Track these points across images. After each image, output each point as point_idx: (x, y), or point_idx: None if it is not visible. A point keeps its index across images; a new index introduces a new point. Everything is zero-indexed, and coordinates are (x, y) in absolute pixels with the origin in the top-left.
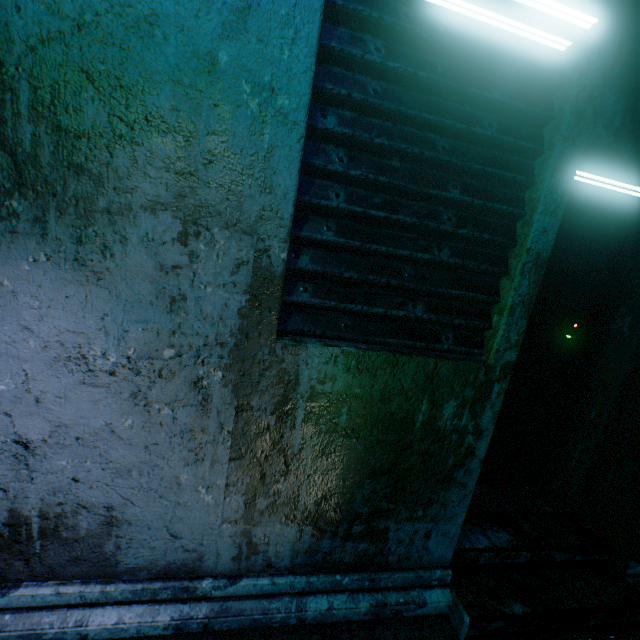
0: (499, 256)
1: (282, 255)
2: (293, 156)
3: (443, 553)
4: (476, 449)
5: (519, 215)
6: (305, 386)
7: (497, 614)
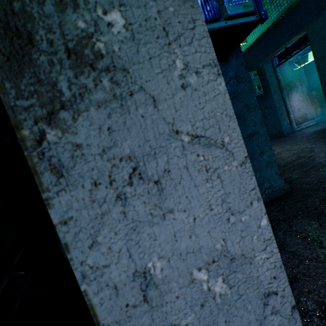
0: None
1: (307, 85)
2: (305, 77)
3: None
4: None
5: None
6: (313, 95)
7: None
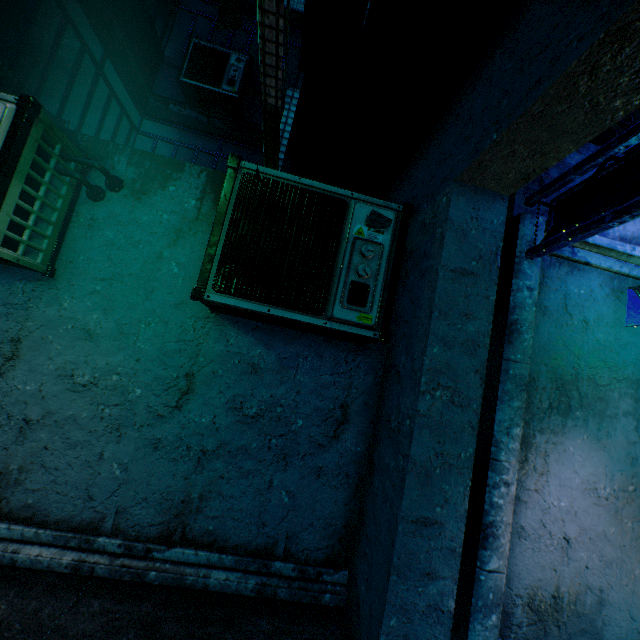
0: None
1: None
2: None
3: None
4: None
5: None
6: None
7: None
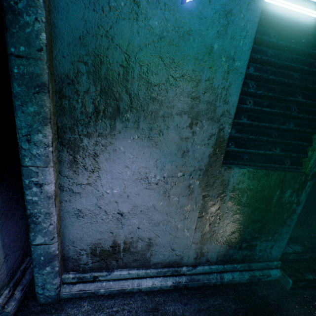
0: (313, 125)
1: (228, 130)
2: (238, 87)
3: (277, 254)
4: (296, 210)
5: None
6: (231, 186)
7: (303, 279)
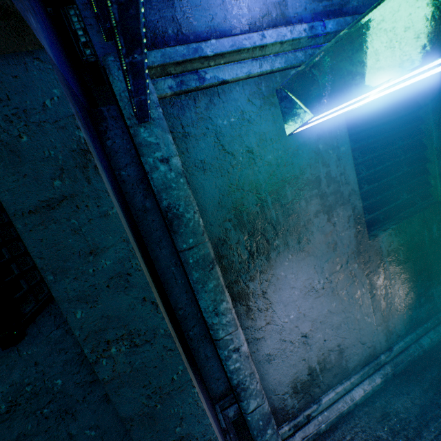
0: (421, 156)
1: (360, 205)
2: (351, 166)
3: None
4: None
5: (424, 136)
6: (384, 251)
7: None
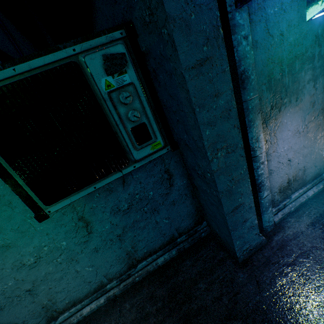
0: None
1: None
2: None
3: None
4: None
5: None
6: None
7: None
